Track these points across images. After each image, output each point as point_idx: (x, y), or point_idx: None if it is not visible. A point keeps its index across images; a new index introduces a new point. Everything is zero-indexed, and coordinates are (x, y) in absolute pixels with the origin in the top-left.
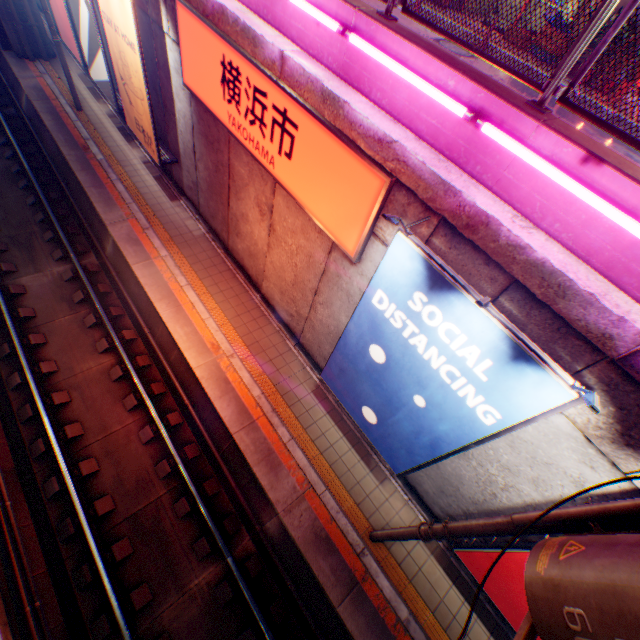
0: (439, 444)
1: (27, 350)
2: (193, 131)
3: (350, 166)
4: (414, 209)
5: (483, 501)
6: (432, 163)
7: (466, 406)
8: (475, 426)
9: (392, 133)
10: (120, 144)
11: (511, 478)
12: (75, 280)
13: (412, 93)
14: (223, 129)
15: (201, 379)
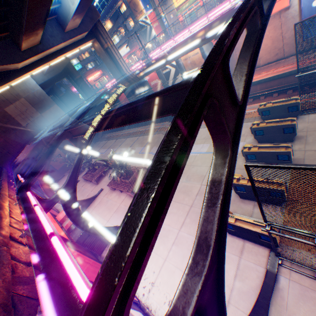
0: None
1: None
2: None
3: None
4: None
5: None
6: None
7: None
8: None
9: None
10: None
11: None
12: None
13: None
14: None
15: (273, 76)
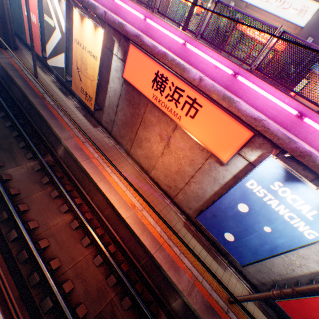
0: (276, 249)
1: (18, 215)
2: (119, 97)
3: (232, 125)
4: (266, 146)
5: (285, 273)
6: (281, 130)
7: (297, 230)
8: (301, 239)
9: (261, 116)
10: (61, 97)
11: (304, 261)
12: (41, 170)
13: (265, 101)
14: (144, 99)
15: (130, 224)
